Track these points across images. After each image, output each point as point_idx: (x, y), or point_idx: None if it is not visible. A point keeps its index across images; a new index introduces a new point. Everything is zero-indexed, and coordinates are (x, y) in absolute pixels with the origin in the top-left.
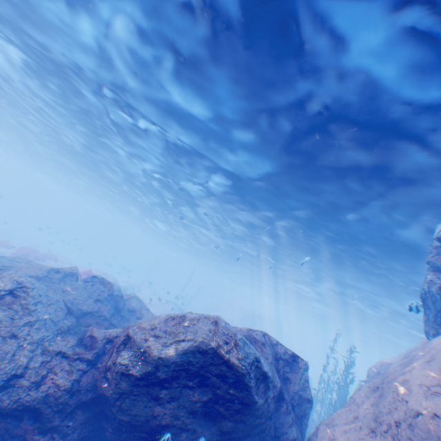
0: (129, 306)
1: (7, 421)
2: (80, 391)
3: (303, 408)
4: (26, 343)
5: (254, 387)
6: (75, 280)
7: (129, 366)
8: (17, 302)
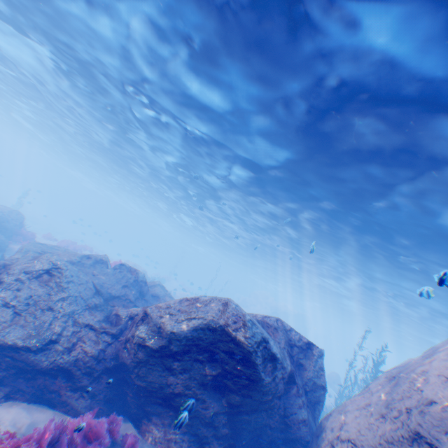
0: (153, 293)
1: (46, 378)
2: (105, 358)
3: (316, 394)
4: (60, 315)
5: (260, 364)
6: (104, 266)
7: (146, 338)
8: (53, 281)
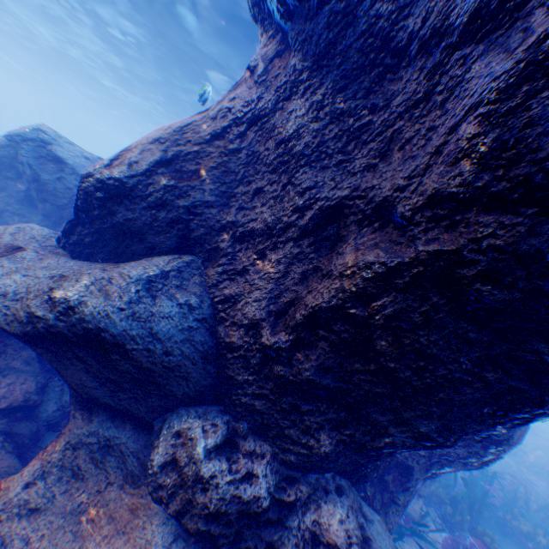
0: None
1: None
2: None
3: None
4: None
5: (33, 161)
6: None
7: None
8: None
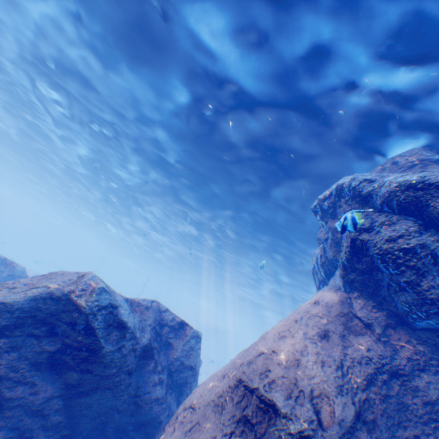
0: None
1: None
2: None
3: (185, 376)
4: None
5: (101, 331)
6: None
7: None
8: None
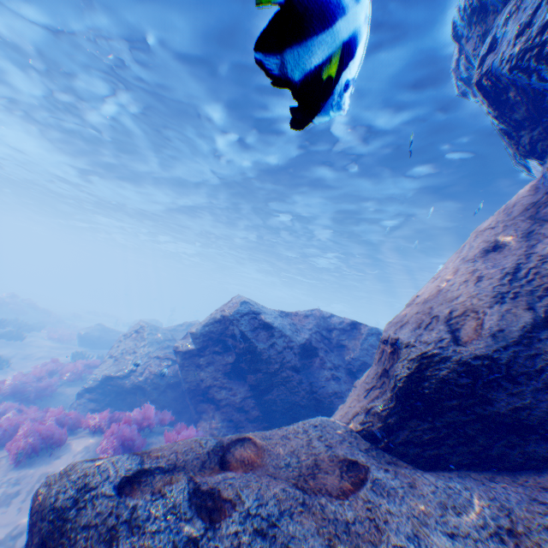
0: None
1: (133, 398)
2: (166, 376)
3: None
4: (140, 354)
5: (249, 332)
6: None
7: (179, 346)
8: (139, 335)
